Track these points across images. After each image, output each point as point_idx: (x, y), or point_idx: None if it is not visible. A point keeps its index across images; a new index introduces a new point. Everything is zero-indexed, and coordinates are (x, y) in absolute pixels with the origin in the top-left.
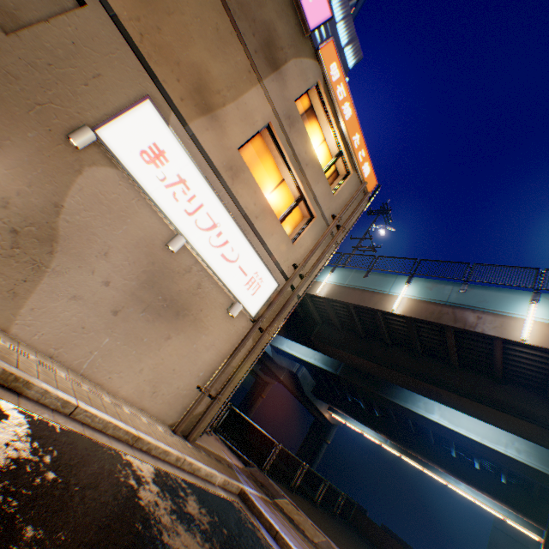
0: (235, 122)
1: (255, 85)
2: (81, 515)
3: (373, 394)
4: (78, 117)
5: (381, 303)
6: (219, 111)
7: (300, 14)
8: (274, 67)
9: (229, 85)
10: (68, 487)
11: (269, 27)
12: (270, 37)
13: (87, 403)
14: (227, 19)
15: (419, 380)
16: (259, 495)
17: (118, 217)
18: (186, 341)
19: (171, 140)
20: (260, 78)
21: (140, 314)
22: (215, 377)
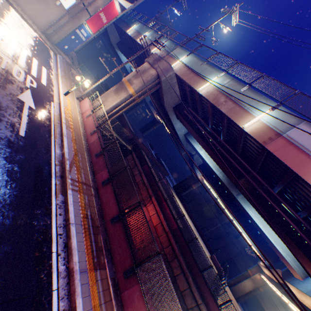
0: None
1: None
2: (1, 2)
3: None
4: None
5: (138, 38)
6: None
7: None
8: None
9: None
10: (0, 0)
11: None
12: None
13: (12, 2)
14: None
15: None
16: (64, 61)
17: None
18: (44, 8)
19: None
20: None
21: None
22: (53, 24)
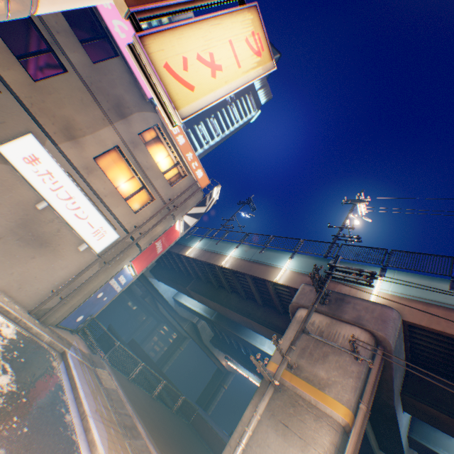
0: (92, 144)
1: (108, 126)
2: None
3: (232, 333)
4: None
5: (218, 260)
6: (81, 139)
7: (142, 91)
8: (123, 117)
9: (89, 126)
10: None
11: (120, 98)
12: (120, 102)
13: None
14: (90, 95)
15: (240, 314)
16: (80, 359)
17: (8, 189)
18: (47, 262)
19: (45, 153)
20: (112, 123)
21: (16, 241)
22: (64, 285)
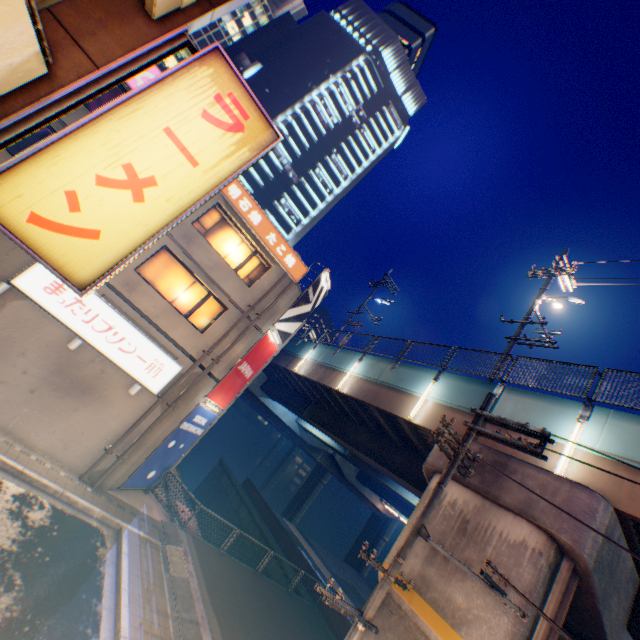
0: None
1: None
2: None
3: (374, 477)
4: (4, 274)
5: (334, 380)
6: None
7: None
8: None
9: None
10: None
11: None
12: None
13: None
14: None
15: (371, 459)
16: (144, 535)
17: (33, 329)
18: (94, 412)
19: None
20: None
21: (52, 392)
22: (118, 440)
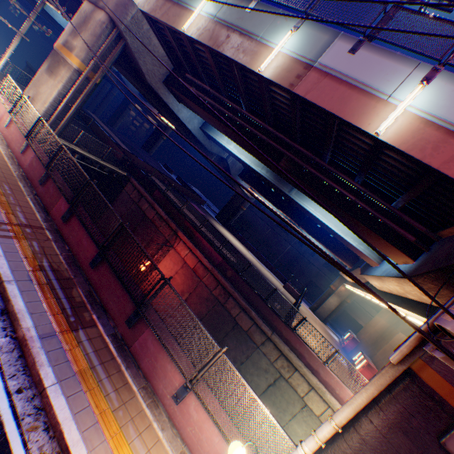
0: None
1: None
2: None
3: None
4: None
5: None
6: None
7: None
8: None
9: None
10: None
11: None
12: None
13: None
14: None
15: None
16: None
17: None
18: None
19: None
20: None
21: None
22: None
